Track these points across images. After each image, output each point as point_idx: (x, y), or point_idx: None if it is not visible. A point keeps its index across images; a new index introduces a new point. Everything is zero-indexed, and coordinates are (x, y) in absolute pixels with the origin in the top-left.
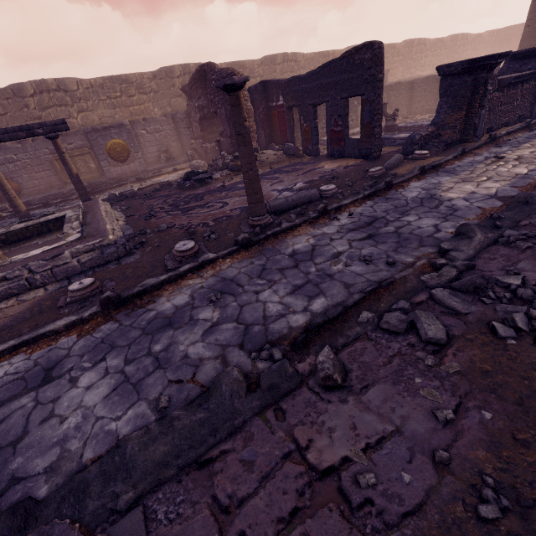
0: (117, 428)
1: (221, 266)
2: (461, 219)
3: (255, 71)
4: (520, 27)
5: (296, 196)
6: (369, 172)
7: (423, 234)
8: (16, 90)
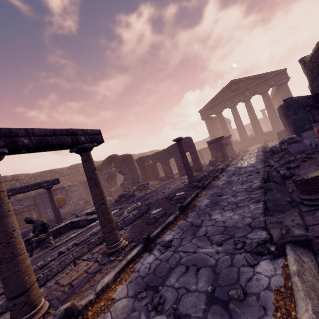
0: (254, 208)
1: (203, 193)
2: (257, 165)
3: None
4: (200, 141)
5: (198, 177)
6: (210, 170)
7: (254, 169)
8: None
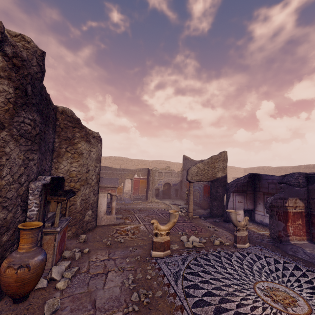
0: None
1: None
2: None
3: None
4: None
5: None
6: None
7: None
8: (298, 167)
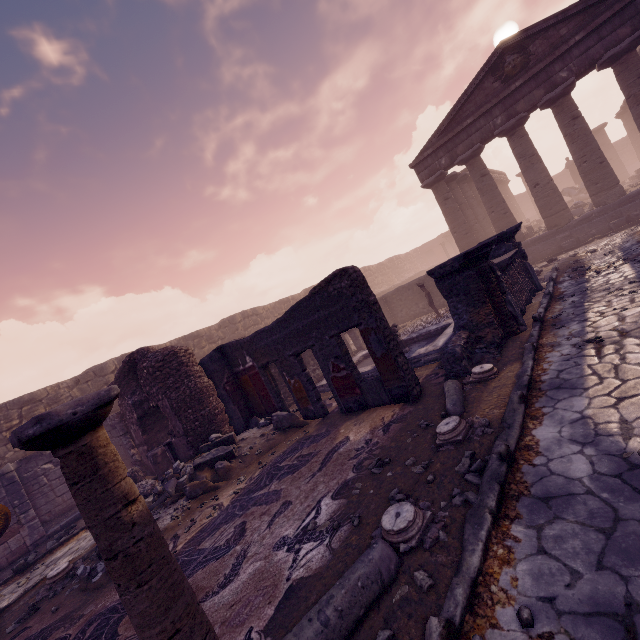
0: None
1: None
2: None
3: (213, 336)
4: (433, 241)
5: (342, 594)
6: (442, 434)
7: None
8: None
